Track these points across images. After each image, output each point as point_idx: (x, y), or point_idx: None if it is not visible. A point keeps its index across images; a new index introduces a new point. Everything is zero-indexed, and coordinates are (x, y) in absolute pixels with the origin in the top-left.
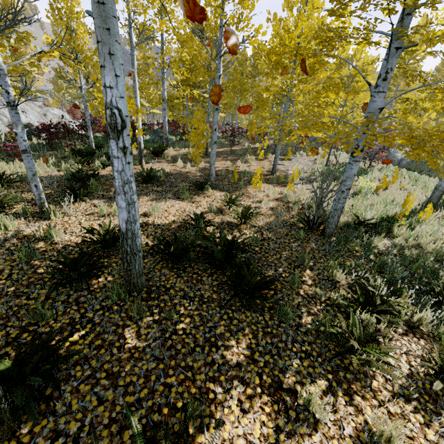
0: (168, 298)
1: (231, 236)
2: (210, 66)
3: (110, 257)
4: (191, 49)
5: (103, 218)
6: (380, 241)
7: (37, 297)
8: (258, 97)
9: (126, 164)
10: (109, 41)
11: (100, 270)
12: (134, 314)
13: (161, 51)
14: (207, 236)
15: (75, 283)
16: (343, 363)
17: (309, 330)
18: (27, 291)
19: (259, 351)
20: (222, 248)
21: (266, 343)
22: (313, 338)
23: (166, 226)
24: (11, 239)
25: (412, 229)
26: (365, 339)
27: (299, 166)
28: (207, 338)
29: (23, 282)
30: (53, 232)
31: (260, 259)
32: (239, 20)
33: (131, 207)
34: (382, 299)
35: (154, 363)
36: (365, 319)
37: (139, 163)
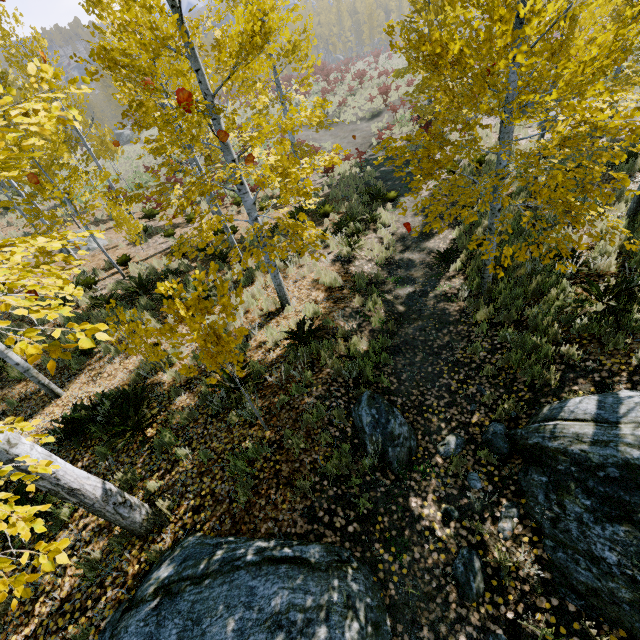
0: None
1: None
2: None
3: None
4: None
5: None
6: None
7: None
8: None
9: None
10: None
11: None
12: None
13: None
14: None
15: None
16: None
17: None
18: None
19: None
20: None
21: None
22: None
23: None
24: None
25: None
26: None
27: None
28: None
29: None
30: None
31: None
32: None
33: None
34: None
35: None
36: None
37: None
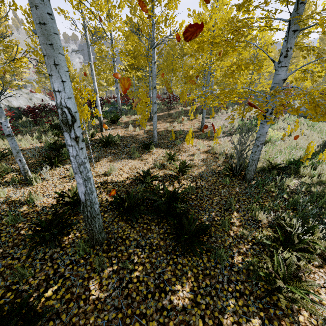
0: (124, 248)
1: (172, 187)
2: (148, 53)
3: (78, 214)
4: (133, 42)
5: (72, 180)
6: (290, 181)
7: (19, 257)
8: (186, 74)
9: (79, 149)
10: (53, 54)
11: (70, 227)
12: (97, 267)
13: (111, 46)
14: (153, 191)
15: (50, 242)
16: (271, 299)
17: (241, 269)
18: (12, 251)
19: (200, 293)
20: (165, 200)
21: (205, 285)
22: (244, 277)
23: (122, 183)
24: (2, 205)
25: (314, 169)
26: (289, 276)
27: (221, 122)
28: (157, 284)
29: (9, 244)
30: (33, 197)
31: (196, 205)
32: (166, 19)
33: (87, 182)
34: (299, 238)
35: (114, 313)
36: (286, 257)
37: (100, 131)
